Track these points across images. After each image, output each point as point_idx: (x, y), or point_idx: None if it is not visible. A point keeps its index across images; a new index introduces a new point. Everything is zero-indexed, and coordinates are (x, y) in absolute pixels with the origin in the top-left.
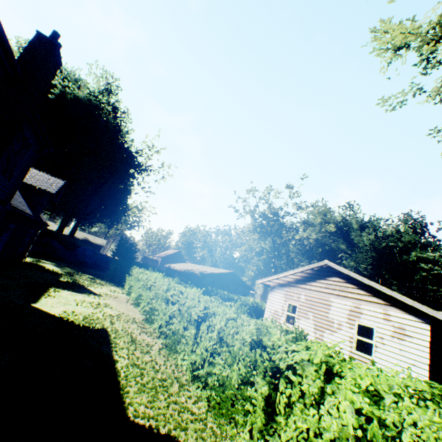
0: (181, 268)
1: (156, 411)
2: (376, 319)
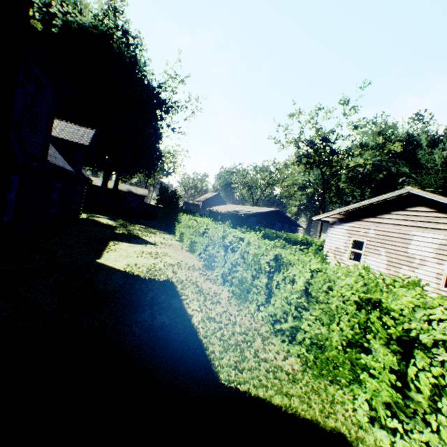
0: (223, 210)
1: (249, 375)
2: None
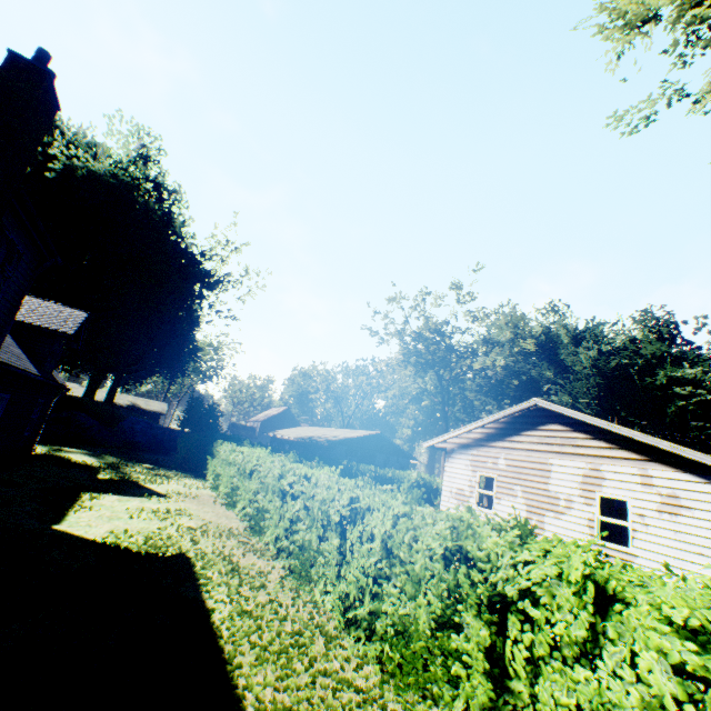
0: (294, 436)
1: (294, 696)
2: (628, 485)
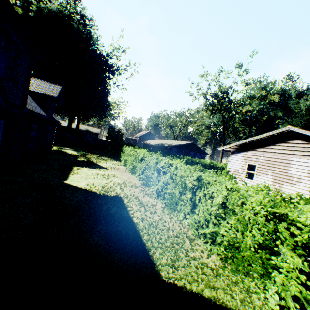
0: (154, 143)
1: (183, 272)
2: None
